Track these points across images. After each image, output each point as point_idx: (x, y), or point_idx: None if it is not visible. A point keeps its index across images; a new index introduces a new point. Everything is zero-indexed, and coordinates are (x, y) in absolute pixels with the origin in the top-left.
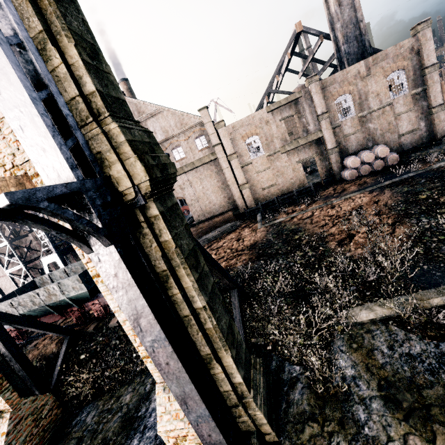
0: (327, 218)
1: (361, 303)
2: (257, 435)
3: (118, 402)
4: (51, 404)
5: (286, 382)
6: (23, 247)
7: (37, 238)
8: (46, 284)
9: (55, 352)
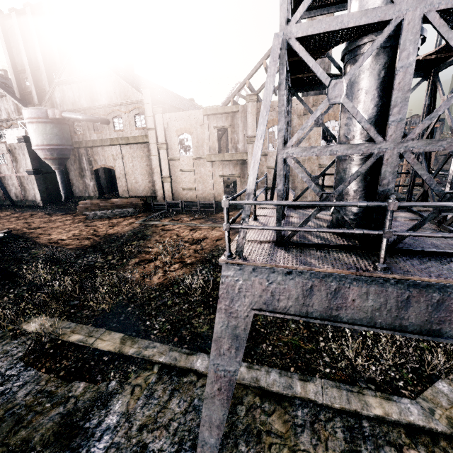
0: (174, 237)
1: (55, 316)
2: None
3: None
4: None
5: None
6: None
7: None
8: None
9: None
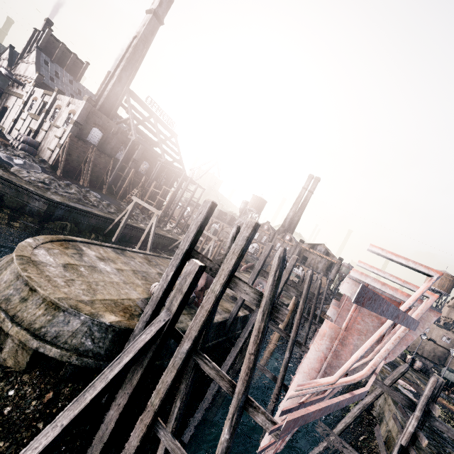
0: None
1: None
2: None
3: None
4: None
5: None
6: None
7: None
8: None
9: None
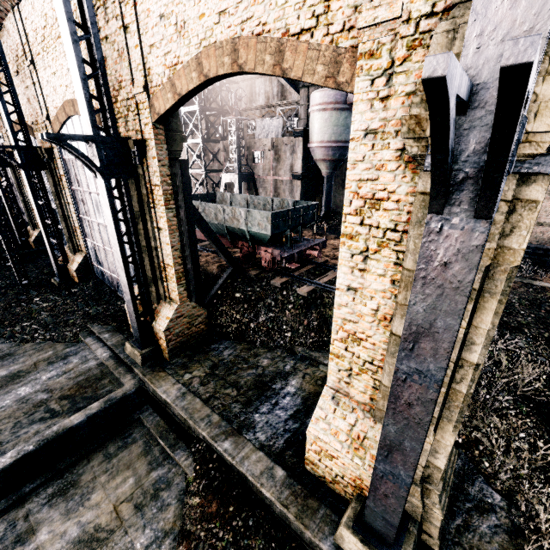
0: None
1: None
2: (419, 527)
3: (255, 359)
4: (202, 318)
5: (472, 498)
6: (211, 152)
7: (226, 149)
8: (224, 202)
9: (214, 274)
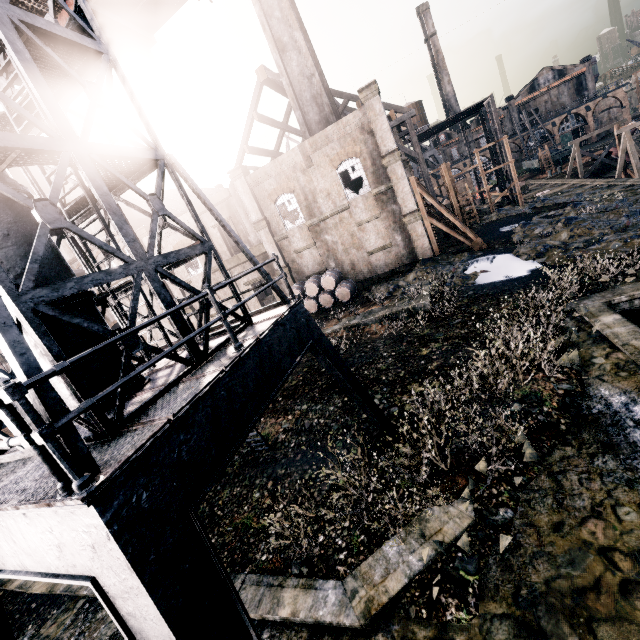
0: None
1: None
2: None
3: None
4: None
5: None
6: None
7: None
8: None
9: None
